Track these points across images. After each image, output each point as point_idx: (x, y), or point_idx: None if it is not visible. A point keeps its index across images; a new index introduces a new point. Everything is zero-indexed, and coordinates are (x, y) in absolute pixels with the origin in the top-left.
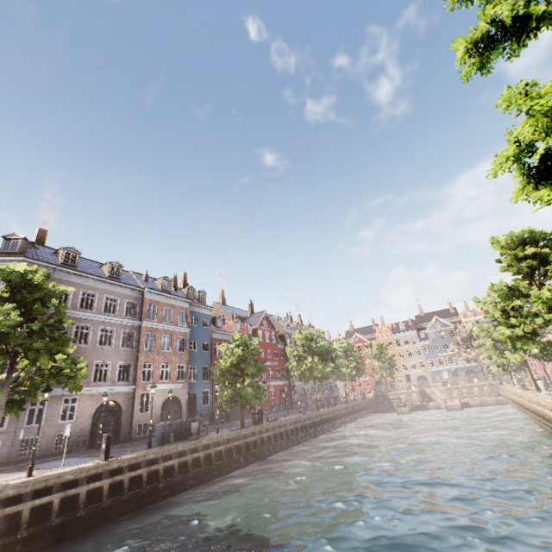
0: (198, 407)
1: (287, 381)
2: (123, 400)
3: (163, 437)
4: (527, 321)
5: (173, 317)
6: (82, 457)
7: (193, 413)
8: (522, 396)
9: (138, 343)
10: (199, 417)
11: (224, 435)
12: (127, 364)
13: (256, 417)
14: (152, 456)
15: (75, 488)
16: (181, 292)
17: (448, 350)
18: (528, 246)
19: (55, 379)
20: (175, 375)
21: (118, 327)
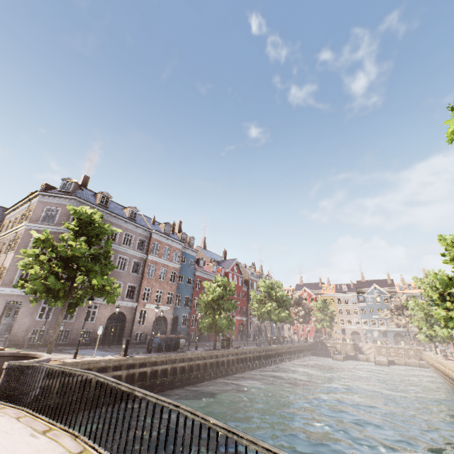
0: (179, 327)
1: (246, 317)
2: (128, 313)
3: (159, 346)
4: None
5: (170, 255)
6: (100, 350)
7: (174, 331)
8: (443, 364)
9: (143, 271)
10: (184, 336)
11: (203, 352)
12: (133, 286)
13: (224, 343)
14: (154, 359)
15: (105, 373)
16: (177, 236)
17: (382, 314)
18: None
19: (99, 293)
20: (166, 299)
21: (131, 257)
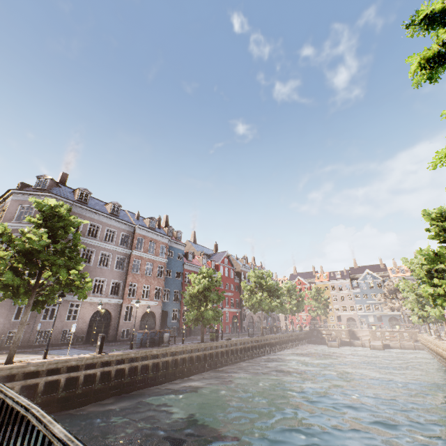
0: (168, 322)
1: (239, 309)
2: (113, 310)
3: (142, 342)
4: None
5: (156, 249)
6: (80, 349)
7: (164, 326)
8: (437, 344)
9: (127, 267)
10: (170, 330)
11: (188, 346)
12: (118, 282)
13: (213, 335)
14: (133, 355)
15: (76, 372)
16: (163, 230)
17: (376, 299)
18: None
19: (69, 288)
20: (153, 295)
21: (114, 253)
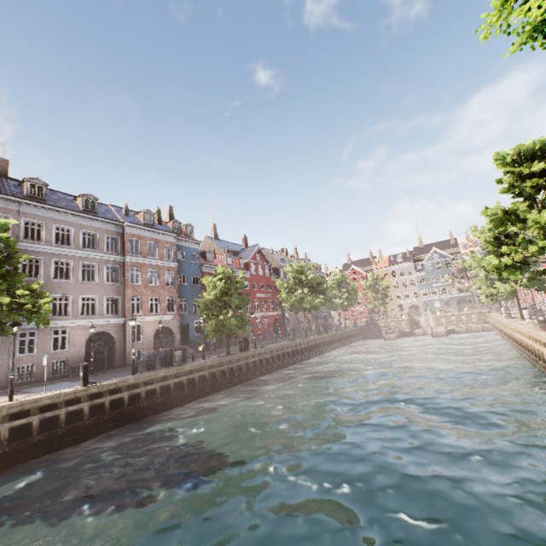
0: (191, 336)
1: (281, 312)
2: (114, 331)
3: (148, 364)
4: (520, 249)
5: (159, 252)
6: (74, 381)
7: (187, 341)
8: (505, 324)
9: (123, 278)
10: (185, 346)
11: (208, 361)
12: (114, 298)
13: (243, 345)
14: (132, 382)
15: (53, 411)
16: (166, 226)
17: (443, 281)
18: (537, 161)
19: (18, 315)
20: (165, 308)
21: (100, 262)
